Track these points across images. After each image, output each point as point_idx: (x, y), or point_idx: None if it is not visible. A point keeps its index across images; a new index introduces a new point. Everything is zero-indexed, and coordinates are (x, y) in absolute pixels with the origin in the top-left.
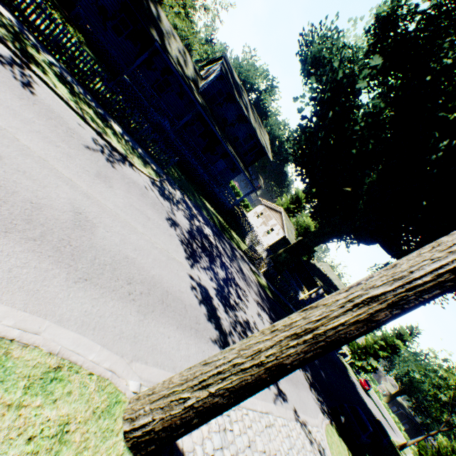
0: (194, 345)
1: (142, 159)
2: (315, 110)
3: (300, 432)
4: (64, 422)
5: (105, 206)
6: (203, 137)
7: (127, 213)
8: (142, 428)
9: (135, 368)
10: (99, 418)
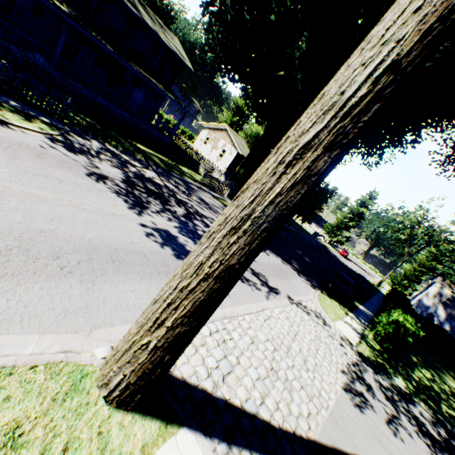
0: None
1: (21, 113)
2: None
3: (297, 311)
4: (12, 429)
5: None
6: (100, 66)
7: (23, 183)
8: (119, 387)
9: (98, 336)
10: (64, 402)
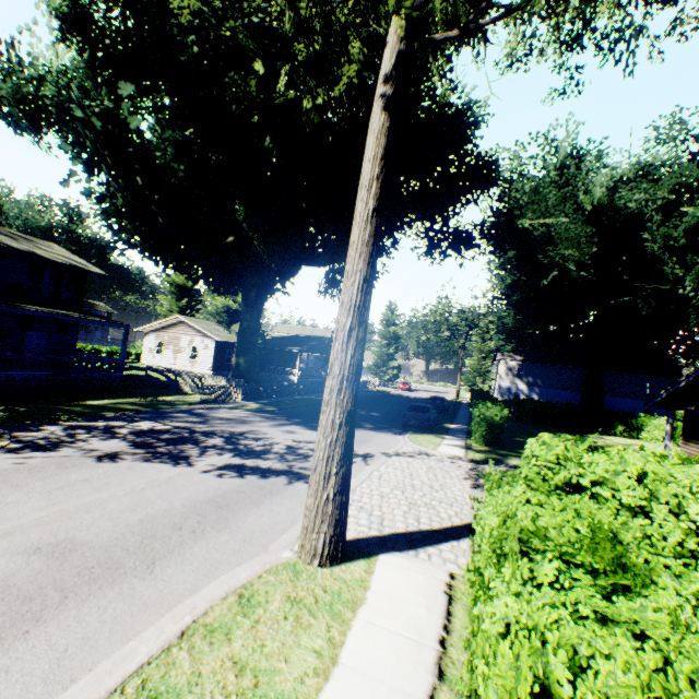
0: (283, 500)
1: None
2: (116, 187)
3: (399, 459)
4: (287, 598)
5: (37, 521)
6: None
7: (64, 500)
8: (325, 546)
9: (274, 549)
10: (299, 579)
